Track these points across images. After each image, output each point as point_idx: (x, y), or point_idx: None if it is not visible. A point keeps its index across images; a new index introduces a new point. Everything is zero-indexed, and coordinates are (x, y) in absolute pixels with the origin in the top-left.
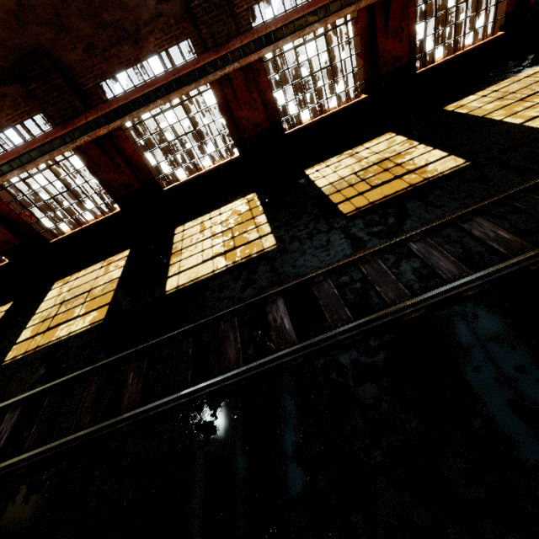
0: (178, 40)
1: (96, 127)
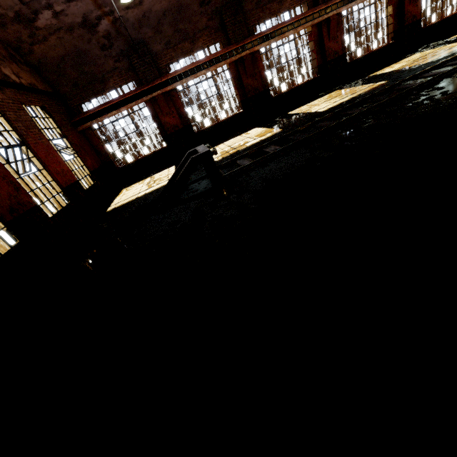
0: (301, 2)
1: (254, 45)
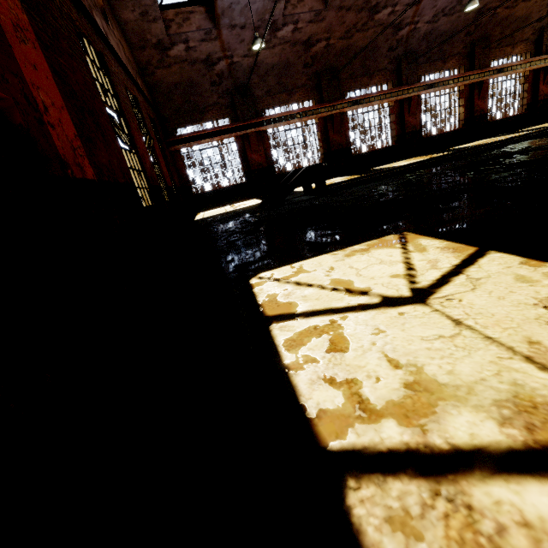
0: (387, 81)
1: (344, 107)
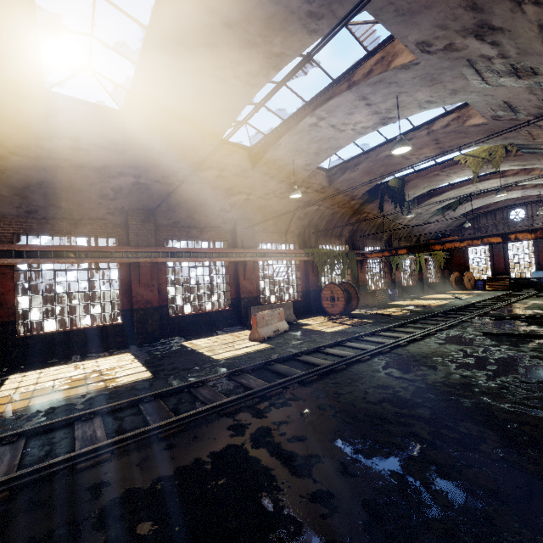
0: None
1: None
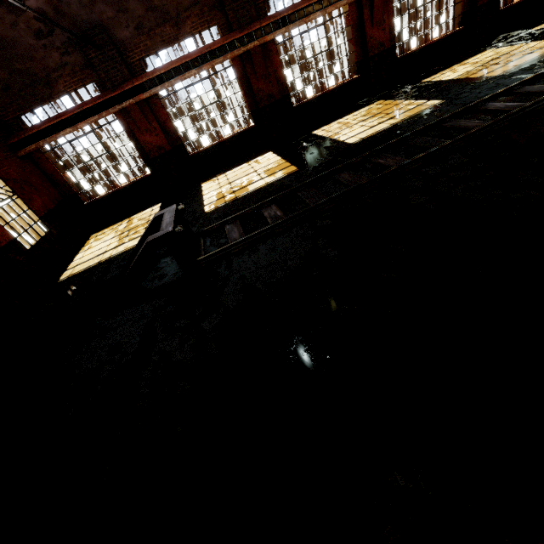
0: None
1: (265, 33)
